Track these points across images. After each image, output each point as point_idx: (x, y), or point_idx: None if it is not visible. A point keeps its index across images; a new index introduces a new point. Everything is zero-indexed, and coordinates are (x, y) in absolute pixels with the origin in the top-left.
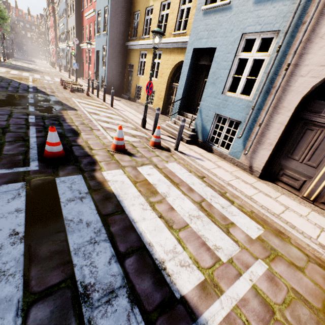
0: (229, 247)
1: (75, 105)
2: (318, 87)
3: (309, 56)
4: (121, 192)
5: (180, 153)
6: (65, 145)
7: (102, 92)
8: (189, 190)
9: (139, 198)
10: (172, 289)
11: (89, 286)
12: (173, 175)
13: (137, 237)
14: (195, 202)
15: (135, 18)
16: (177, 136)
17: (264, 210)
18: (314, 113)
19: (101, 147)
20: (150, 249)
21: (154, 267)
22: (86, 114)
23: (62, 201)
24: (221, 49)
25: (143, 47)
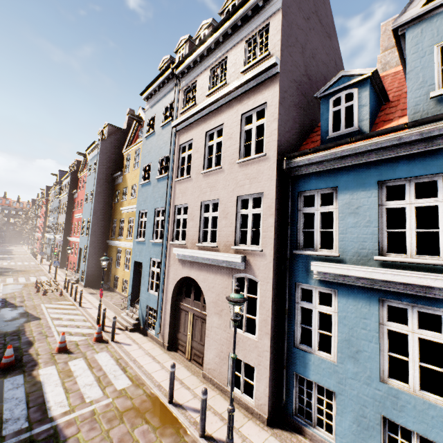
0: (97, 395)
1: (42, 313)
2: (178, 288)
3: (170, 274)
4: (46, 379)
5: (114, 343)
6: (18, 356)
7: (81, 286)
8: (99, 370)
9: (57, 381)
10: (49, 414)
11: (8, 419)
12: (95, 362)
13: (43, 399)
14: (97, 376)
15: (114, 222)
16: (112, 330)
17: (142, 372)
18: (179, 302)
19: (48, 351)
20: (48, 403)
21: (45, 409)
22: (48, 321)
23: (5, 391)
24: (144, 264)
25: (119, 245)
